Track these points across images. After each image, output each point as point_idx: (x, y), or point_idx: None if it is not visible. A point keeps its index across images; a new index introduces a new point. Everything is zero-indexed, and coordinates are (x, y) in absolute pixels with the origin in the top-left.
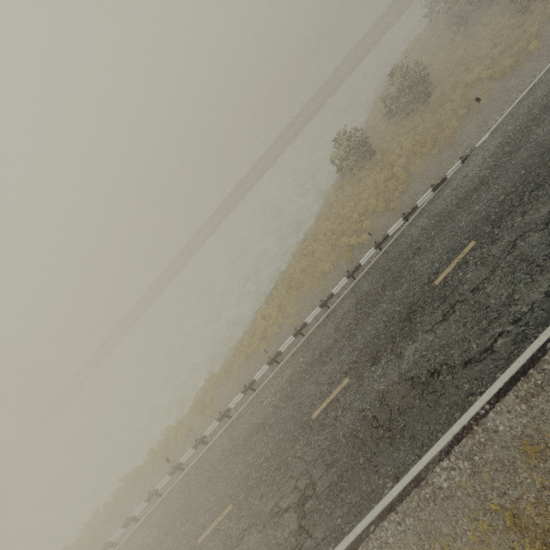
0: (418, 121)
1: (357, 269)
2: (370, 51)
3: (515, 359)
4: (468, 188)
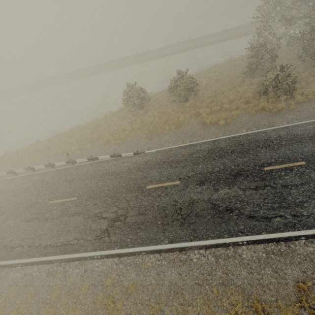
0: (171, 110)
1: (52, 165)
2: (240, 37)
3: (9, 260)
4: (114, 170)
